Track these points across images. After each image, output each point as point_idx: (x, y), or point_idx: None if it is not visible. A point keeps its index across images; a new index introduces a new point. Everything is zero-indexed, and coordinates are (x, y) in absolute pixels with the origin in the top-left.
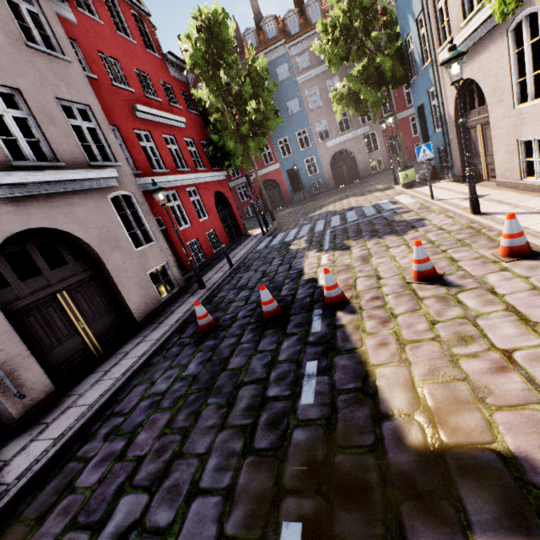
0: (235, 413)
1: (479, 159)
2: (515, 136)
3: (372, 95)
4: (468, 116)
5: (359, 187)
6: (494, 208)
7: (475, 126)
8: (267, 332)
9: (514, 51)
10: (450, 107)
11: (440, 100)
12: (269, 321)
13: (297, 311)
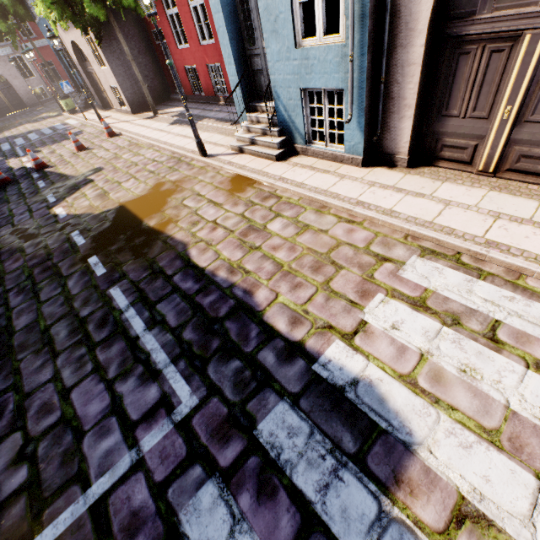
0: (13, 200)
1: (105, 94)
2: (108, 84)
3: (2, 25)
4: (87, 65)
5: (31, 115)
6: (111, 122)
7: (93, 73)
8: (8, 187)
9: (86, 37)
10: (74, 56)
11: (65, 49)
12: (6, 185)
13: (22, 177)
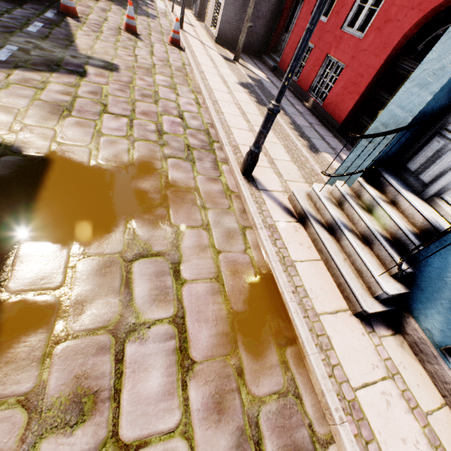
0: None
1: (208, 4)
2: None
3: None
4: None
5: None
6: (190, 31)
7: None
8: None
9: None
10: None
11: None
12: None
13: (35, 4)
